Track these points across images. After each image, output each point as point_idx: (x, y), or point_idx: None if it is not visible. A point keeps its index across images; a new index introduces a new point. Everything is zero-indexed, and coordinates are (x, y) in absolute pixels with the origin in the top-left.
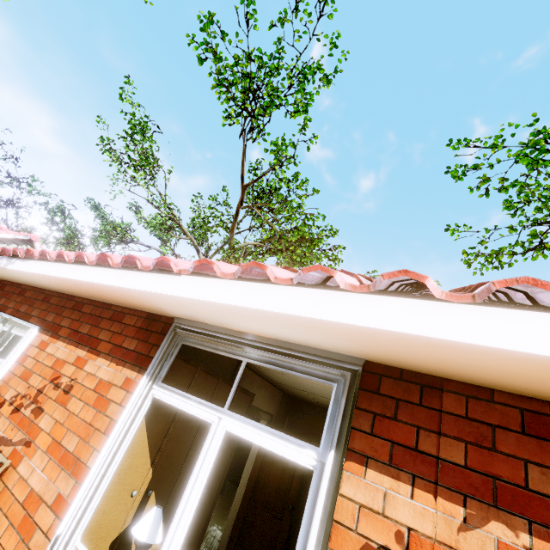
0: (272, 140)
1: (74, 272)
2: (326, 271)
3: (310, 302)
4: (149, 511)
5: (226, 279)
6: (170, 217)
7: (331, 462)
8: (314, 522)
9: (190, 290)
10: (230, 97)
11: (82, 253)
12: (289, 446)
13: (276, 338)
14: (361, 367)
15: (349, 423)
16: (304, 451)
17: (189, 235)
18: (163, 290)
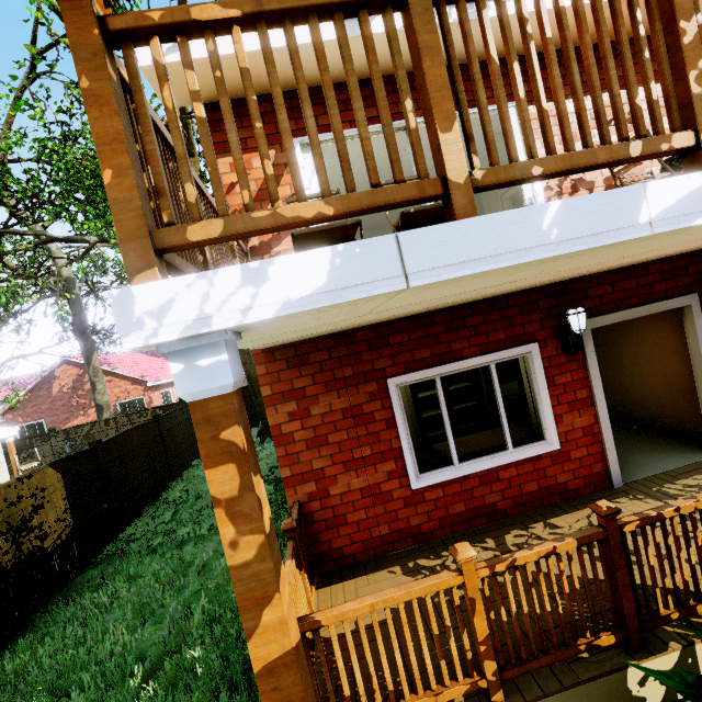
0: None
1: None
2: None
3: None
4: None
5: None
6: None
7: None
8: None
9: None
10: None
11: None
12: None
13: None
14: None
15: None
16: None
17: None
18: None
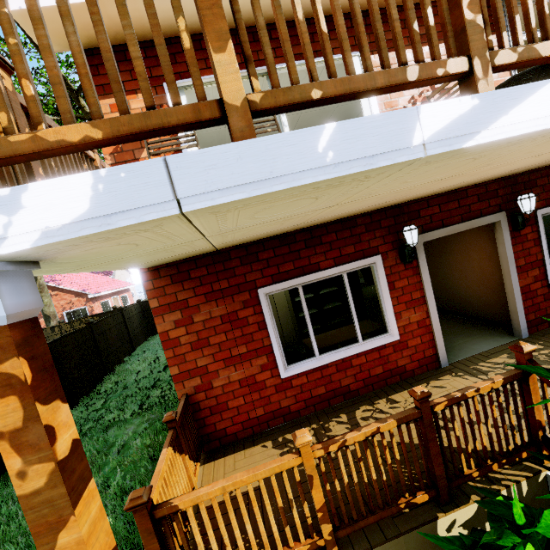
0: None
1: None
2: None
3: None
4: None
5: None
6: None
7: None
8: None
9: None
10: None
11: None
12: None
13: None
14: None
15: None
16: None
17: None
18: None
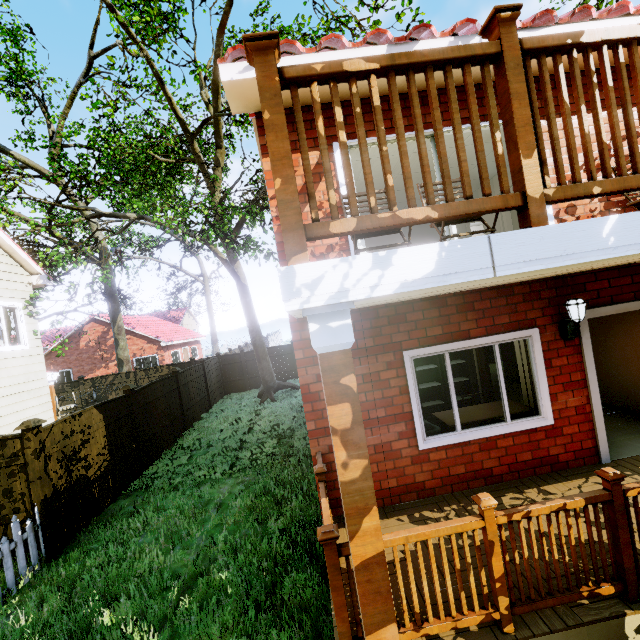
0: None
1: None
2: None
3: None
4: None
5: None
6: (108, 6)
7: None
8: None
9: None
10: None
11: None
12: None
13: None
14: None
15: None
16: None
17: (143, 49)
18: None
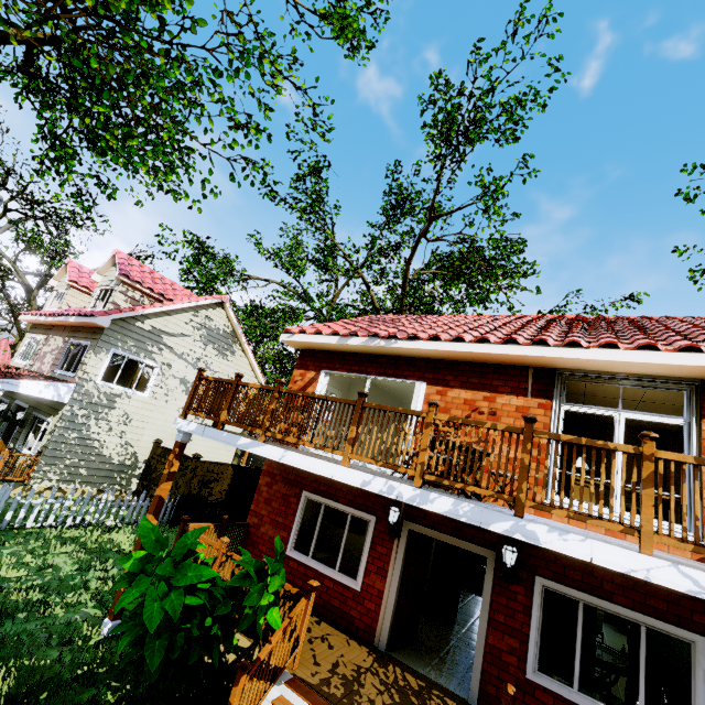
0: (492, 181)
1: (483, 349)
2: (696, 346)
3: (688, 359)
4: (578, 459)
5: (627, 350)
6: (342, 257)
7: (694, 420)
8: (693, 440)
9: (603, 356)
10: (442, 139)
11: (486, 336)
12: (667, 419)
13: (643, 374)
14: (700, 383)
15: (699, 405)
16: (676, 419)
17: (360, 273)
18: (581, 357)
